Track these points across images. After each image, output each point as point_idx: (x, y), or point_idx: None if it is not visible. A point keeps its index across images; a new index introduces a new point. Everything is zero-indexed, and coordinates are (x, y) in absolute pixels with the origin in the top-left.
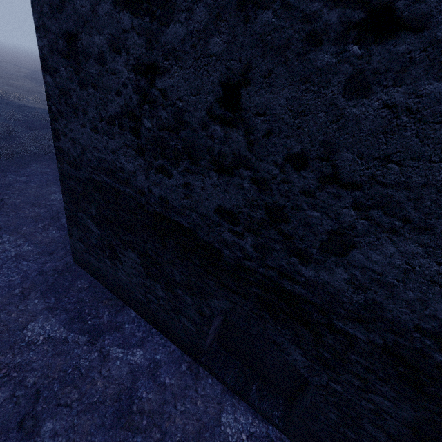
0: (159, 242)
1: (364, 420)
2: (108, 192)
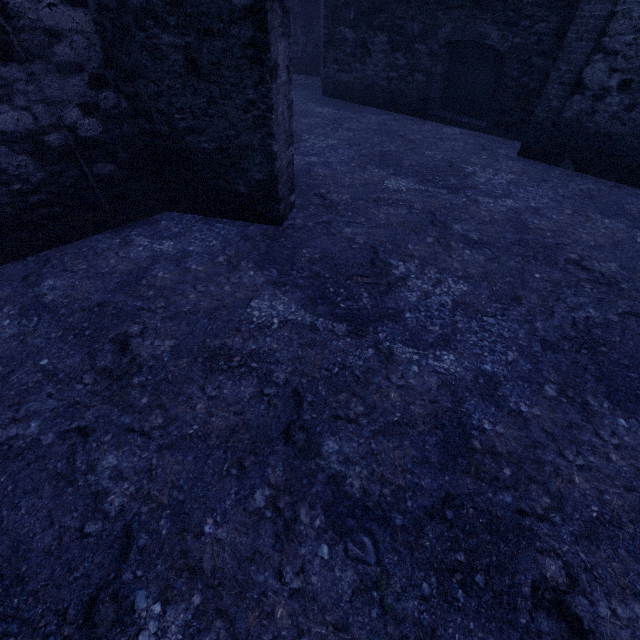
0: (404, 4)
1: (532, 56)
2: None
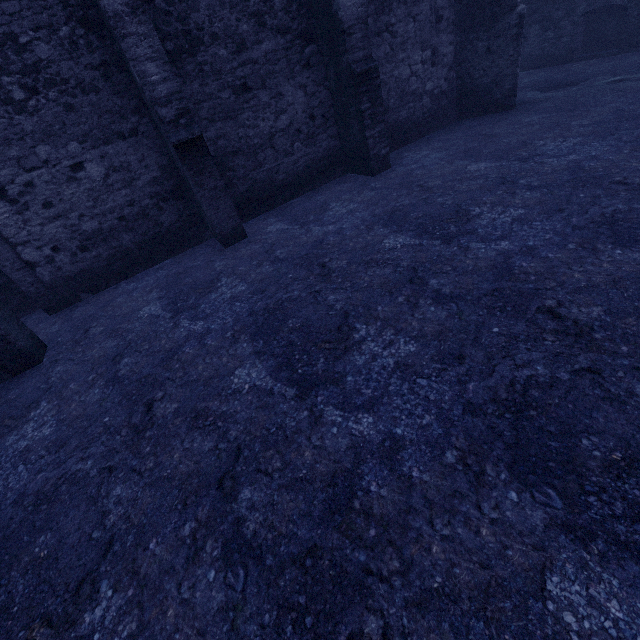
0: (551, 4)
1: None
2: (524, 2)
